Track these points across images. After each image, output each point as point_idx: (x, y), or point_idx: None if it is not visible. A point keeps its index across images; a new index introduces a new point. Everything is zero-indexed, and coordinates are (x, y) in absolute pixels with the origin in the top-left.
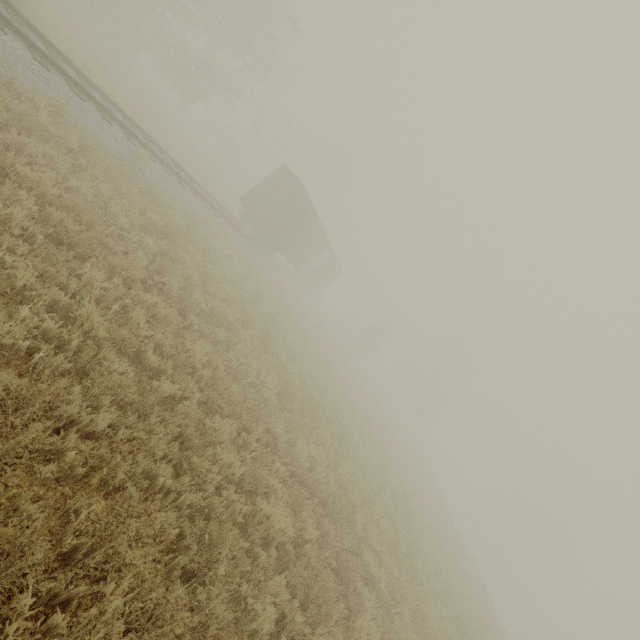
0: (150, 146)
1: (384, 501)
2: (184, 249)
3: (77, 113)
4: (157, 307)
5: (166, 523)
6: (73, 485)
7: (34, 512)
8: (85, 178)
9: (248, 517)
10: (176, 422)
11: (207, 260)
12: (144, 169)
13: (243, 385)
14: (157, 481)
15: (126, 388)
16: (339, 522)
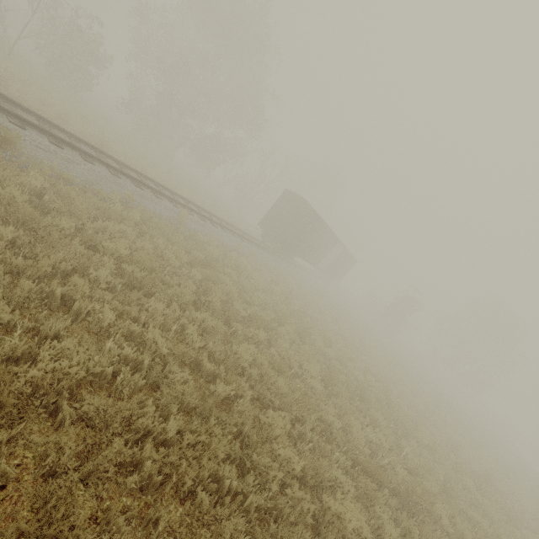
0: (189, 206)
1: (465, 485)
2: (222, 272)
3: (139, 198)
4: (206, 321)
5: (234, 532)
6: (154, 493)
7: (121, 525)
8: (146, 238)
9: (318, 516)
10: (233, 421)
11: (241, 276)
12: (186, 222)
13: (289, 377)
14: (224, 483)
15: (188, 395)
16: (419, 516)
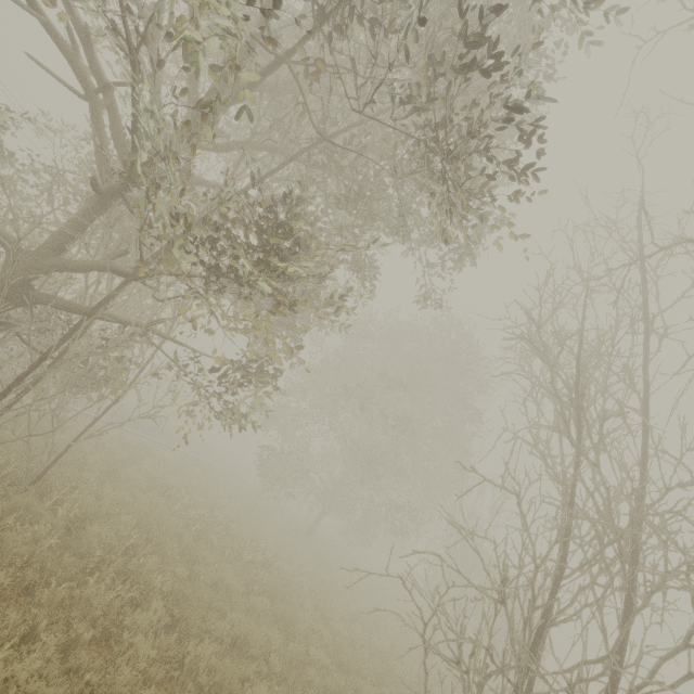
0: None
1: None
2: None
3: None
4: None
5: None
6: None
7: None
8: None
9: None
10: None
11: None
12: None
13: None
14: None
15: None
16: None
